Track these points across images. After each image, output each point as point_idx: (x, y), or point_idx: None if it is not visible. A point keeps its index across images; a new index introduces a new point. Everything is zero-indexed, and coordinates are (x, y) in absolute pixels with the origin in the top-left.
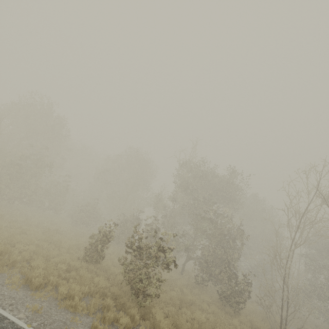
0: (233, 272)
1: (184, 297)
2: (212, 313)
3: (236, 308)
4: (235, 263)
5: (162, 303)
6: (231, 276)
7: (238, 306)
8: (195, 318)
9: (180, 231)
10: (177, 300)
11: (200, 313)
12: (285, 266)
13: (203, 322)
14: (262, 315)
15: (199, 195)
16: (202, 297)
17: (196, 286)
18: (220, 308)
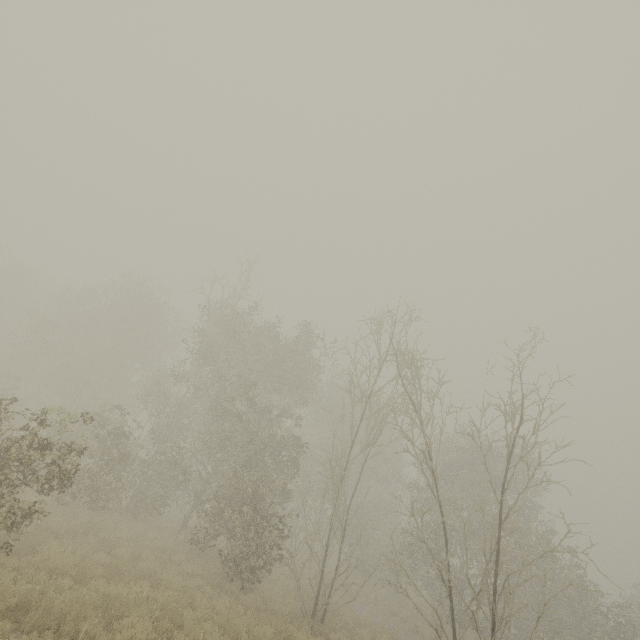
0: (257, 512)
1: (122, 562)
2: (183, 591)
3: (246, 580)
4: (275, 498)
5: (41, 572)
6: (253, 521)
7: (254, 577)
8: (111, 595)
9: (192, 446)
10: (93, 568)
11: (124, 583)
12: (338, 489)
13: (124, 600)
14: (311, 595)
15: (232, 371)
16: (184, 566)
17: (194, 551)
18: (218, 585)
